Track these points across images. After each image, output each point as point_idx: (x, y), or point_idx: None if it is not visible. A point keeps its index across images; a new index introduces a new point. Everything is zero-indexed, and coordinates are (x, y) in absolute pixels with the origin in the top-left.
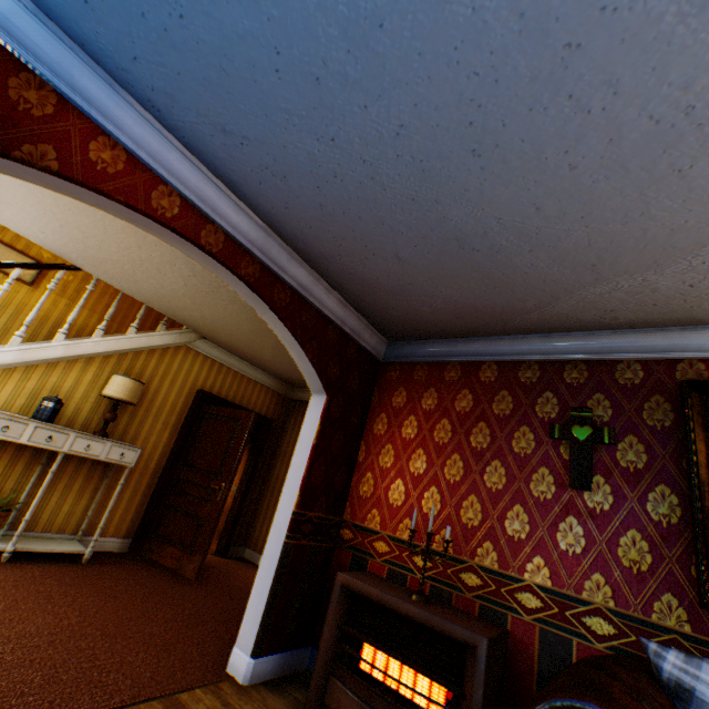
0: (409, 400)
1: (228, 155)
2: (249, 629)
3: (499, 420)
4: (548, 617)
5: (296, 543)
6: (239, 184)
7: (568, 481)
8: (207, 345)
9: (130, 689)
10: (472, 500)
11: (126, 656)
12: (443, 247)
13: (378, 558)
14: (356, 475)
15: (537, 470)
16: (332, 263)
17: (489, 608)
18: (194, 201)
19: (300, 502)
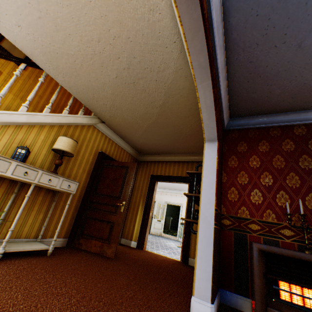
0: (249, 148)
1: None
2: (203, 285)
3: None
4: None
5: (216, 228)
6: None
7: None
8: (103, 126)
9: None
10: (311, 196)
11: None
12: None
13: (254, 233)
14: (223, 189)
15: None
16: (245, 52)
17: None
18: None
19: (217, 203)
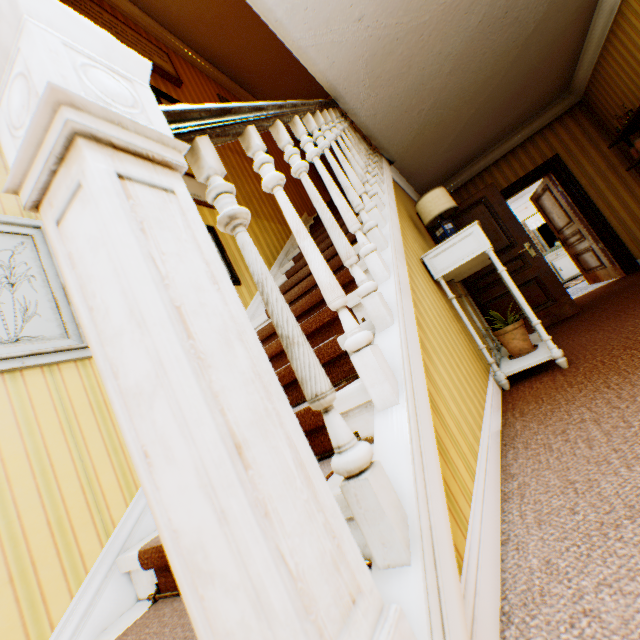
0: None
1: None
2: None
3: None
4: None
5: None
6: None
7: None
8: (393, 172)
9: None
10: None
11: None
12: None
13: None
14: None
15: None
16: None
17: None
18: None
19: None
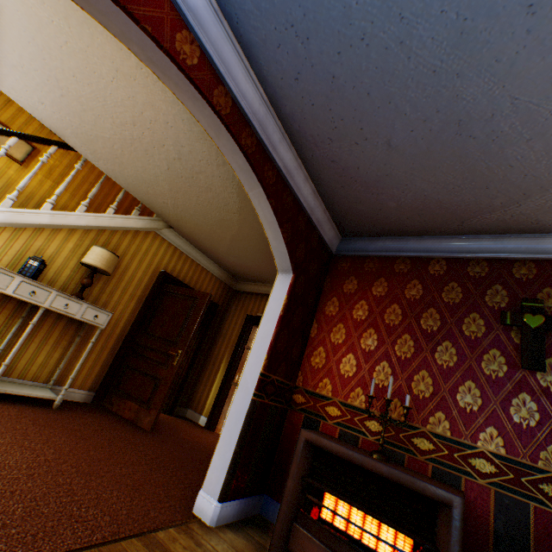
0: (359, 287)
1: (256, 7)
2: (216, 476)
3: (448, 307)
4: (504, 482)
5: (260, 401)
6: (256, 47)
7: (522, 362)
8: (172, 233)
9: (109, 526)
10: (423, 374)
11: (102, 493)
12: (440, 133)
13: (330, 421)
14: (308, 349)
15: (488, 351)
16: (320, 148)
17: (442, 471)
18: (212, 56)
19: (267, 365)
